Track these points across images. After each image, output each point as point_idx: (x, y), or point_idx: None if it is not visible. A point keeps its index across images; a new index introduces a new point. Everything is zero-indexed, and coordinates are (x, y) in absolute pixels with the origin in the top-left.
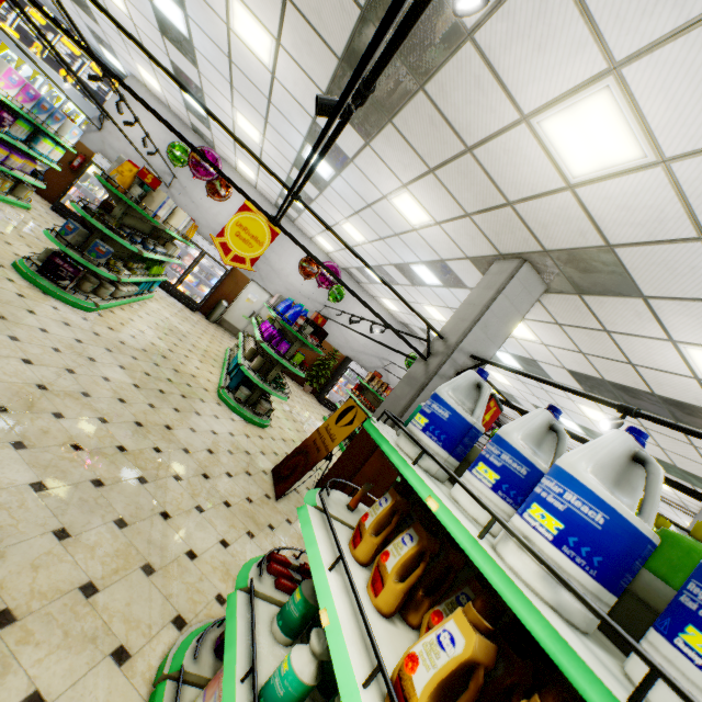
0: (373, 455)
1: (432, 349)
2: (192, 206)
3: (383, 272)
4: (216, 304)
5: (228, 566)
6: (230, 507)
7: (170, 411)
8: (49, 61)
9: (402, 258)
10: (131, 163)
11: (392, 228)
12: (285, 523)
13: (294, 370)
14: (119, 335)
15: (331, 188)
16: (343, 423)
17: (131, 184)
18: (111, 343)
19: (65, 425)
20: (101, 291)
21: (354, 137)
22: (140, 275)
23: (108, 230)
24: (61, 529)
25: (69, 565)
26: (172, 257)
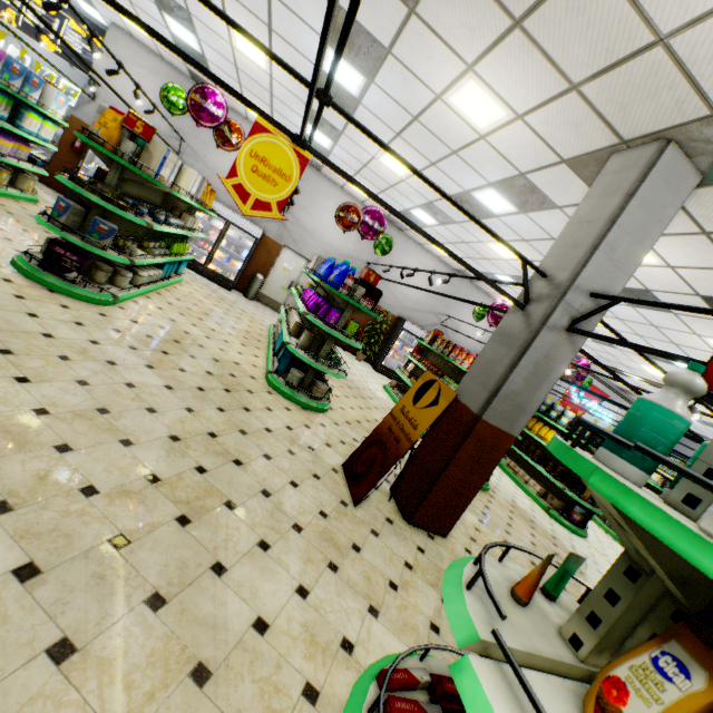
0: (467, 440)
1: (531, 293)
2: (207, 172)
3: (434, 211)
4: (251, 279)
5: (312, 629)
6: (302, 531)
7: (213, 413)
8: (26, 30)
9: (460, 185)
10: (113, 111)
11: (447, 145)
12: (371, 537)
13: (349, 342)
14: (144, 328)
15: (363, 106)
16: (424, 404)
17: (119, 139)
18: (135, 339)
19: (72, 460)
20: (118, 279)
21: (392, 7)
22: (160, 256)
23: (104, 202)
24: (61, 640)
25: (72, 710)
26: (193, 230)
